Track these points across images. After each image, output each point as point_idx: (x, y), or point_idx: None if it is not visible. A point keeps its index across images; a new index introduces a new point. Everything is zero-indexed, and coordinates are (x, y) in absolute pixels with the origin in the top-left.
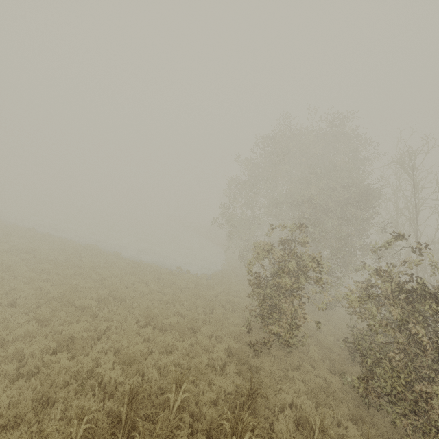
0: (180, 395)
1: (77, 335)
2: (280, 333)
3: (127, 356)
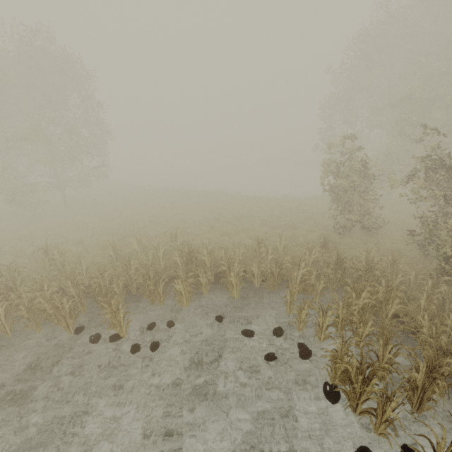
0: (282, 244)
1: (228, 231)
2: (355, 218)
3: (255, 237)
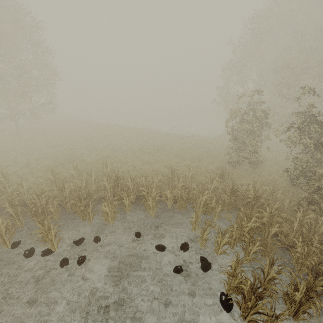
0: (190, 173)
1: (149, 160)
2: (245, 156)
3: (169, 166)
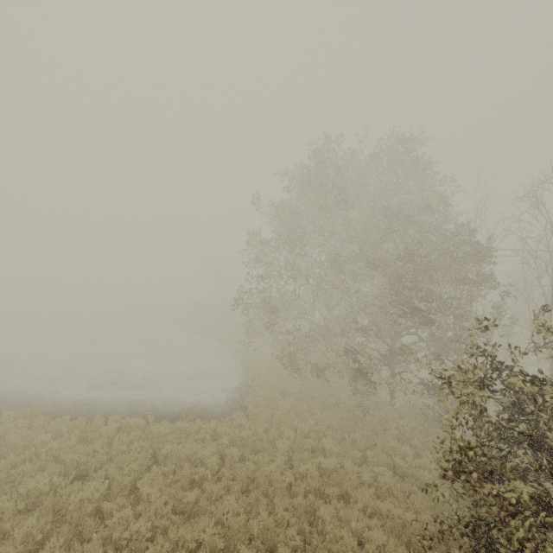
0: None
1: None
2: None
3: None
